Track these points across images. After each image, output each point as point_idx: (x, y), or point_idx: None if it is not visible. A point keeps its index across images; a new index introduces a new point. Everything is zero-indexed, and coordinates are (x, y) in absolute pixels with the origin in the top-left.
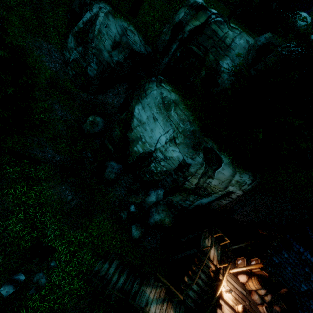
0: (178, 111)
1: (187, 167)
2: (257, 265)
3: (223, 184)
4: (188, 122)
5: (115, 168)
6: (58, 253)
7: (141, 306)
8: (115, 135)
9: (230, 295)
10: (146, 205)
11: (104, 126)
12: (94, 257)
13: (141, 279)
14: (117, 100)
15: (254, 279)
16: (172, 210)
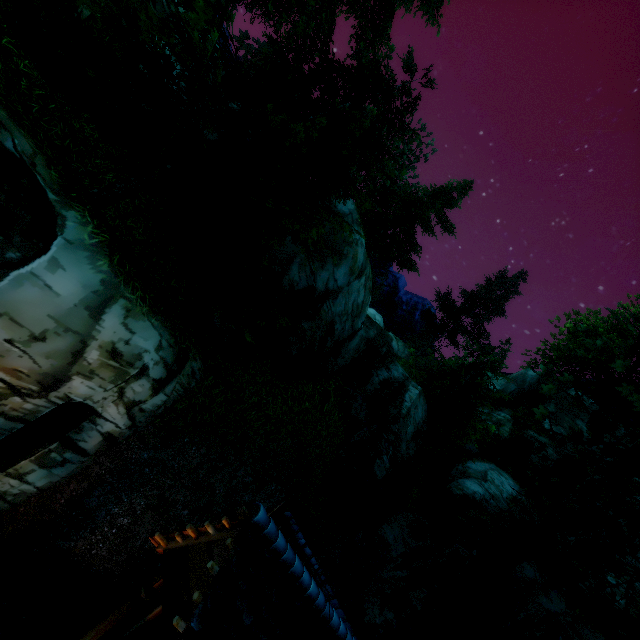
0: None
1: None
2: None
3: (39, 350)
4: None
5: None
6: None
7: None
8: None
9: None
10: None
11: None
12: None
13: None
14: None
15: None
16: None
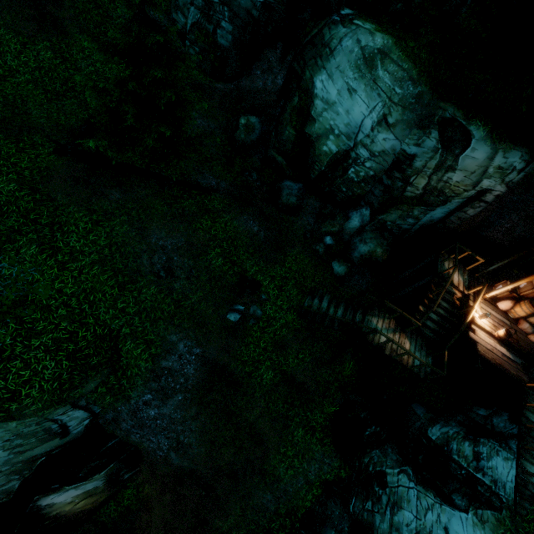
0: (390, 65)
1: (409, 160)
2: (530, 278)
3: (472, 177)
4: (409, 82)
5: (293, 189)
6: (264, 287)
7: (373, 328)
8: (286, 137)
9: (486, 321)
10: (346, 235)
11: (262, 129)
12: (300, 294)
13: (362, 310)
14: (271, 81)
15: (524, 303)
16: (386, 235)
